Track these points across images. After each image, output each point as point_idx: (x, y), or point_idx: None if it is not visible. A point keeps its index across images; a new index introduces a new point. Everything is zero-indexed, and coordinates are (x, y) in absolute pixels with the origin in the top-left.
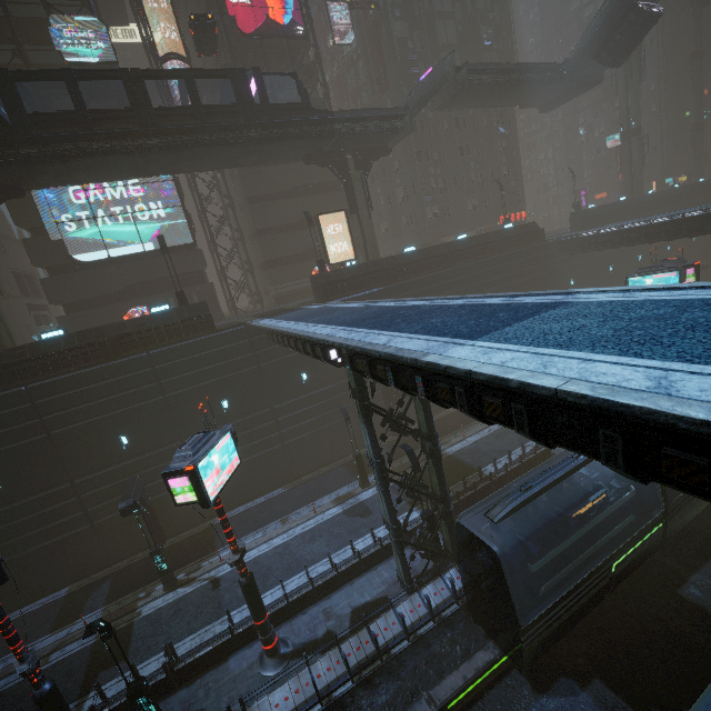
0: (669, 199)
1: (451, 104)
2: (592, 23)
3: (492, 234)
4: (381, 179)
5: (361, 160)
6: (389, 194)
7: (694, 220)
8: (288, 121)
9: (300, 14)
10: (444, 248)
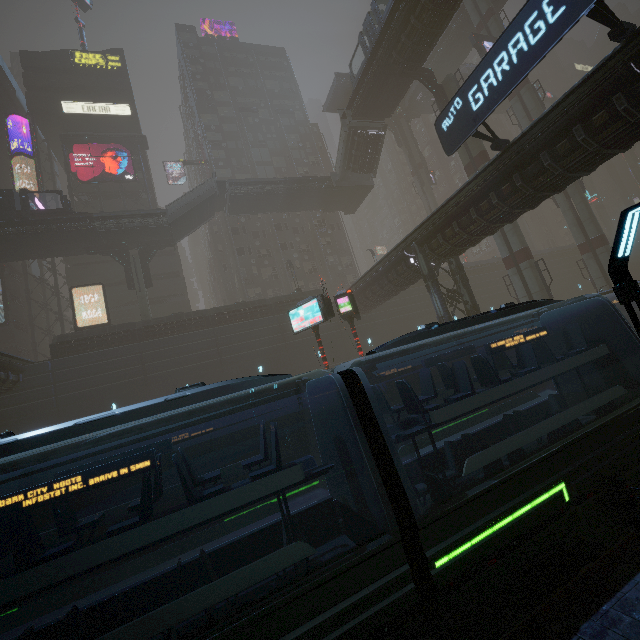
0: (482, 268)
1: (243, 210)
2: (339, 148)
3: (268, 300)
4: (221, 272)
5: (143, 249)
6: (229, 283)
7: (397, 263)
8: (41, 220)
9: (132, 168)
10: (210, 312)
